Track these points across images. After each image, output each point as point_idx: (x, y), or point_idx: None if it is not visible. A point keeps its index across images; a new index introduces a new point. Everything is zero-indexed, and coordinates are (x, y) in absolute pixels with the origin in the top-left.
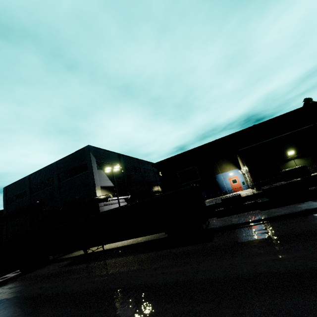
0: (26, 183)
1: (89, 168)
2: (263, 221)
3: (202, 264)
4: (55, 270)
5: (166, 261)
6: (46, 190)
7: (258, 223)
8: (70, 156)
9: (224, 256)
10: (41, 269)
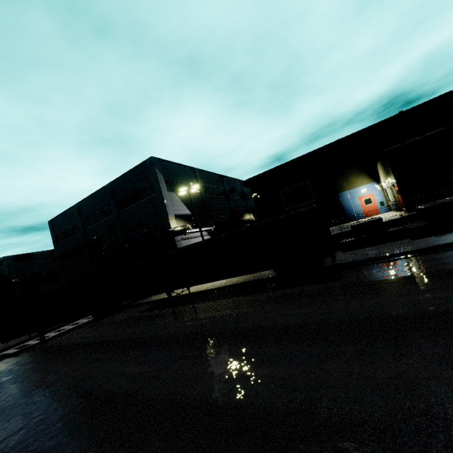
0: (75, 214)
1: (156, 190)
2: (418, 253)
3: (334, 304)
4: (134, 315)
5: (280, 303)
6: (103, 223)
7: (409, 256)
8: (127, 174)
9: (364, 296)
10: (116, 314)
